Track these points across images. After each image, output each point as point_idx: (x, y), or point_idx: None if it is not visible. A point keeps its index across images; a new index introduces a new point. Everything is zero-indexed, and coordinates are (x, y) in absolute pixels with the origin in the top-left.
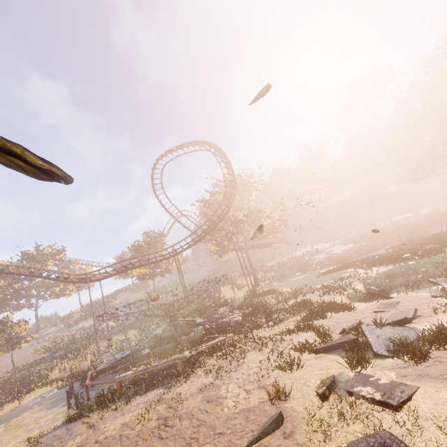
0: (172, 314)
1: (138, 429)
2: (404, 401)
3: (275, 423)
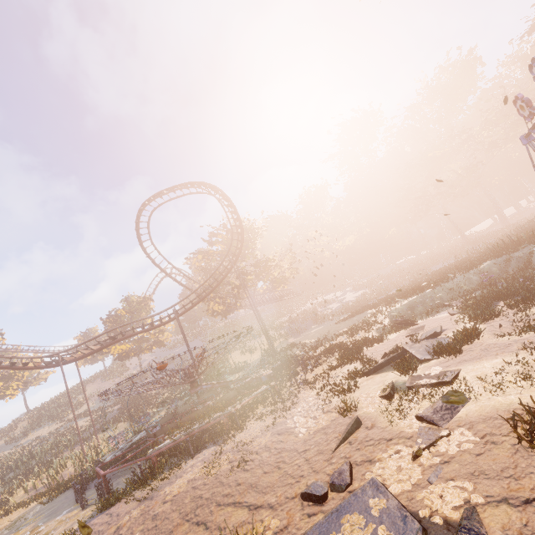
0: (194, 379)
1: (213, 475)
2: (454, 377)
3: (356, 424)
